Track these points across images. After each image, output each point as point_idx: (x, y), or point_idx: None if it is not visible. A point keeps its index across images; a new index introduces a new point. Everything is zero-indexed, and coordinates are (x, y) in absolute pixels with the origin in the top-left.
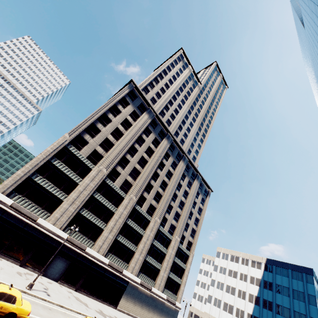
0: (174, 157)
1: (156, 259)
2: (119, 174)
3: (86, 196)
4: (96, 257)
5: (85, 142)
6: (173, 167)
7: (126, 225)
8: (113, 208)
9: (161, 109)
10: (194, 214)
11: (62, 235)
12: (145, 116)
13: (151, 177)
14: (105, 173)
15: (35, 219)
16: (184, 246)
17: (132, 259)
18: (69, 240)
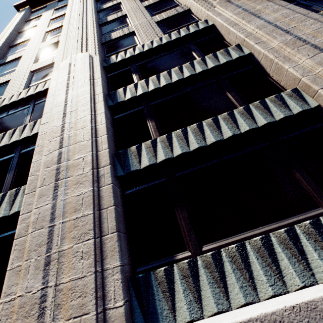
0: None
1: None
2: (132, 36)
3: (89, 118)
4: None
5: (4, 87)
6: None
7: None
8: (221, 57)
9: None
10: None
11: None
12: None
13: None
14: (88, 57)
15: None
16: None
17: None
18: None
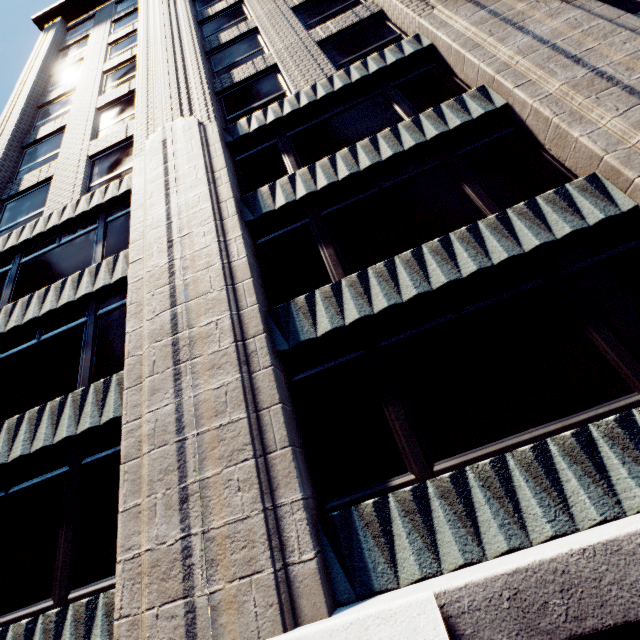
0: None
1: None
2: (273, 74)
3: (216, 248)
4: None
5: (44, 191)
6: None
7: None
8: (450, 115)
9: None
10: None
11: None
12: None
13: None
14: (195, 125)
15: None
16: None
17: None
18: (522, 636)
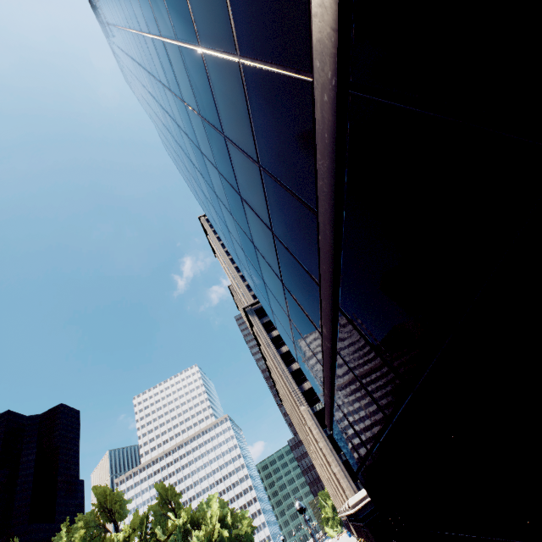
0: None
1: None
2: None
3: None
4: None
5: (312, 389)
6: None
7: None
8: None
9: None
10: None
11: None
12: None
13: None
14: None
15: None
16: None
17: None
18: None
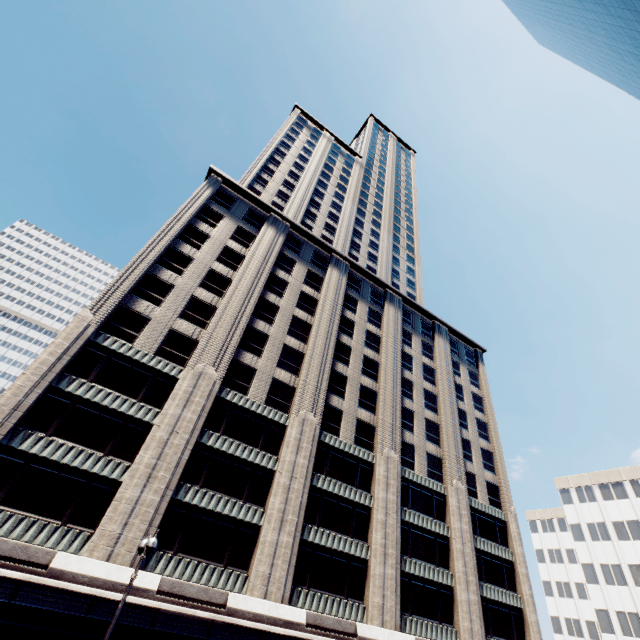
0: (368, 301)
1: (430, 559)
2: (254, 370)
3: (183, 448)
4: (263, 614)
5: (142, 319)
6: (373, 322)
7: (317, 493)
8: (265, 460)
9: (300, 219)
10: (470, 415)
11: (141, 582)
12: (268, 232)
13: (334, 357)
14: (214, 378)
15: (45, 562)
16: (482, 501)
17: (368, 584)
18: (169, 590)
